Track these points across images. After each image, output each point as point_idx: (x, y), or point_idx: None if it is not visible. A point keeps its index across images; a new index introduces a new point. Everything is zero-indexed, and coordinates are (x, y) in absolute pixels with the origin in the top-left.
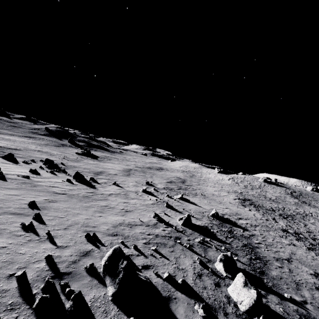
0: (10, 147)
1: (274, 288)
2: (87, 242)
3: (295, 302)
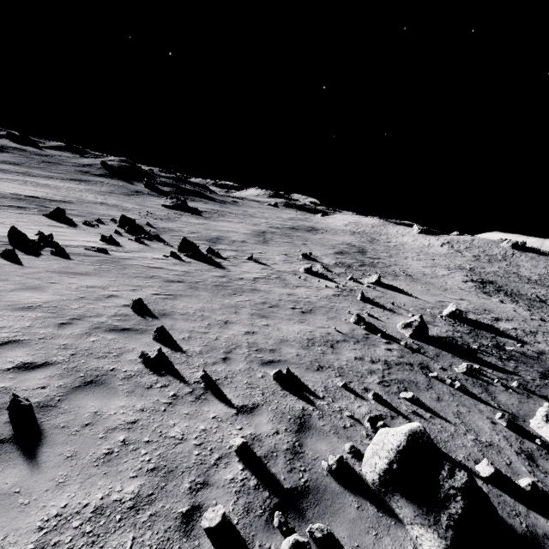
0: (54, 199)
1: None
2: (283, 391)
3: None
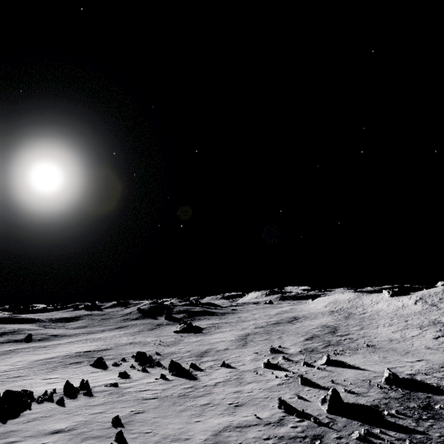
0: (101, 349)
1: None
2: None
3: None
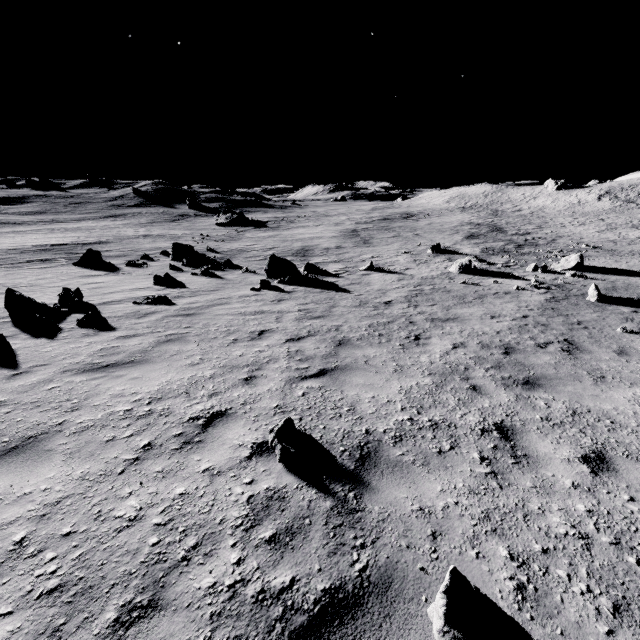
0: (87, 242)
1: None
2: None
3: None
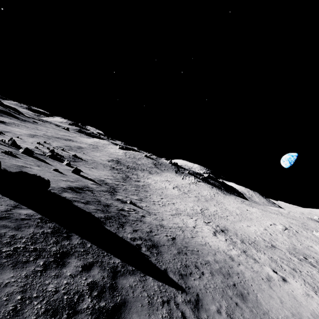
0: None
1: None
2: (3, 140)
3: None
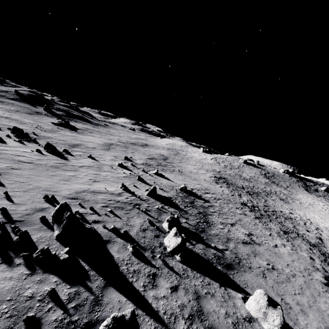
0: None
1: (206, 240)
2: (45, 202)
3: (217, 249)
